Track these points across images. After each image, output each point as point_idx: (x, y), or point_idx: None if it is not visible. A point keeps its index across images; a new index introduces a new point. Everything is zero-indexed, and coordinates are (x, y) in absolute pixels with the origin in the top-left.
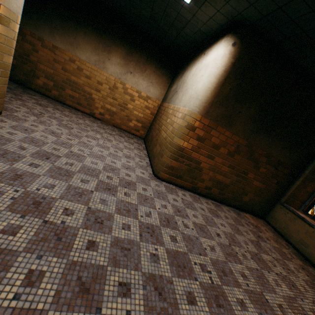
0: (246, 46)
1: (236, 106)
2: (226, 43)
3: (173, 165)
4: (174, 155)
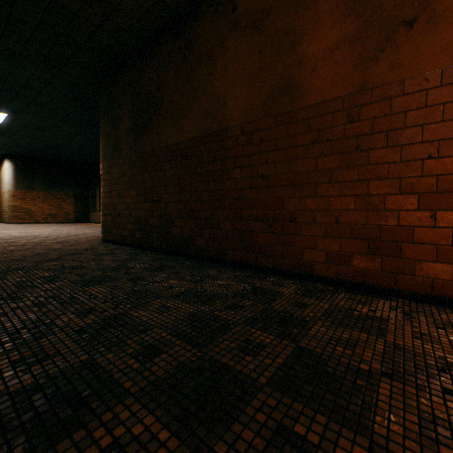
0: (17, 160)
1: (31, 181)
2: (8, 161)
3: (16, 214)
4: (14, 210)
